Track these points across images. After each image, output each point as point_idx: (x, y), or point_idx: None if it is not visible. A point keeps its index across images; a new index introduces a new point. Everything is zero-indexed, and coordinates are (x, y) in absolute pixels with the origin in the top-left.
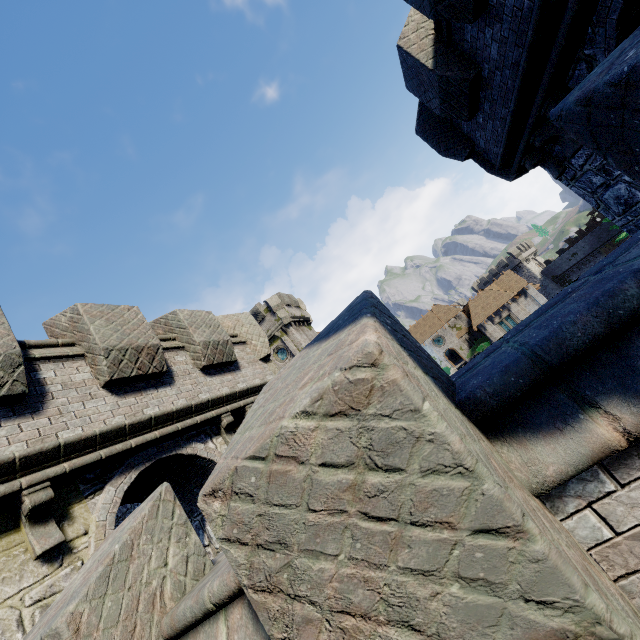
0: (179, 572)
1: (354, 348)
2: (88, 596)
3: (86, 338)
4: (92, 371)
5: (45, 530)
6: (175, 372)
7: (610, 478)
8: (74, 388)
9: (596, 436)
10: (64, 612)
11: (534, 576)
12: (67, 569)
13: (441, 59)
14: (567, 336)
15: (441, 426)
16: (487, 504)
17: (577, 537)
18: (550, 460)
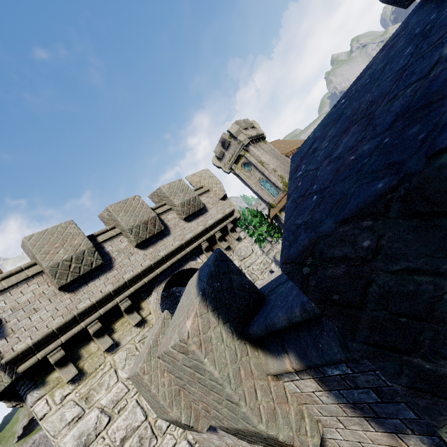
0: None
1: (184, 327)
2: (145, 361)
3: (118, 224)
4: (128, 240)
5: (133, 316)
6: (169, 226)
7: (297, 375)
8: (123, 252)
9: (285, 365)
10: (138, 367)
11: (243, 416)
12: (147, 328)
13: None
14: (276, 323)
15: (211, 368)
16: (227, 394)
17: (289, 388)
18: (272, 367)
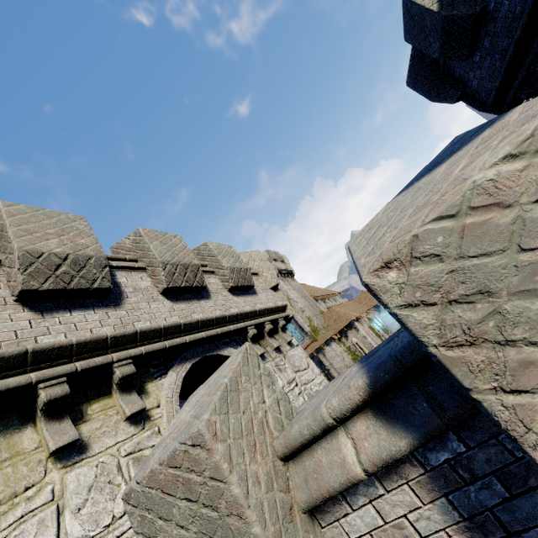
0: (275, 410)
1: None
2: (216, 410)
3: (147, 255)
4: (152, 281)
5: (130, 398)
6: (210, 290)
7: None
8: (141, 292)
9: None
10: (201, 419)
11: None
12: (148, 432)
13: (446, 1)
14: None
15: None
16: None
17: None
18: None
